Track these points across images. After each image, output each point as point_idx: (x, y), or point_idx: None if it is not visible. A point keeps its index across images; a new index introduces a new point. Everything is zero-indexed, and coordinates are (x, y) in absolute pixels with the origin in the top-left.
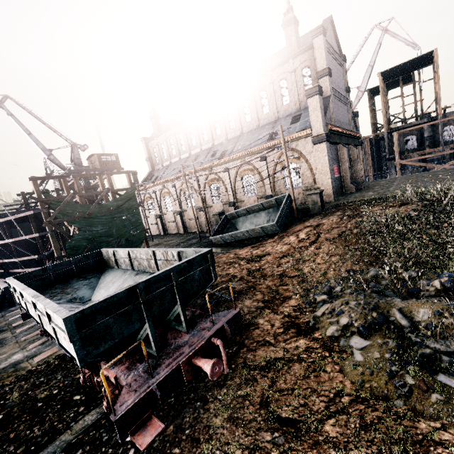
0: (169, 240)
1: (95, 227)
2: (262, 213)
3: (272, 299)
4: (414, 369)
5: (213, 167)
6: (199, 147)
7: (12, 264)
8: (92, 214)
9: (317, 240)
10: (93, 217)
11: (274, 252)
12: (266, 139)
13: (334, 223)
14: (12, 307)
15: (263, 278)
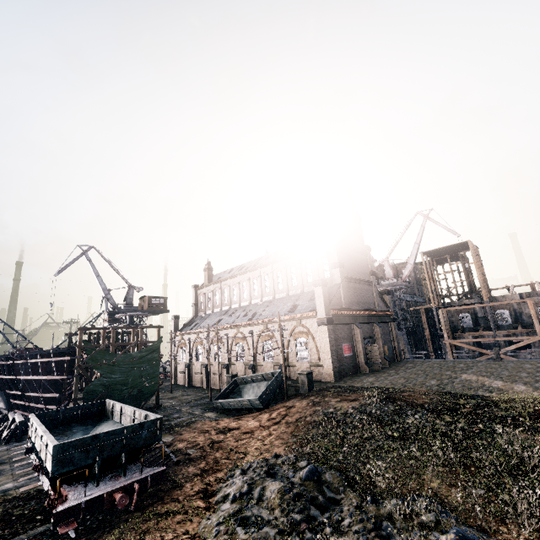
0: (186, 394)
1: (115, 374)
2: (262, 384)
3: (209, 469)
4: (231, 523)
5: (241, 327)
6: (239, 303)
7: (35, 398)
8: (116, 362)
9: (280, 421)
10: (116, 365)
11: (244, 427)
12: (288, 310)
13: (301, 407)
14: (18, 442)
15: (217, 450)
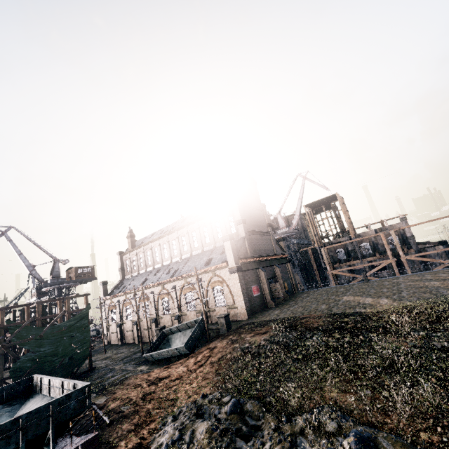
0: (119, 352)
1: (43, 347)
2: (187, 332)
3: (143, 422)
4: None
5: (165, 283)
6: (161, 263)
7: None
8: (44, 335)
9: (205, 363)
10: (44, 338)
11: (173, 375)
12: (204, 264)
13: (222, 346)
14: None
15: (149, 401)
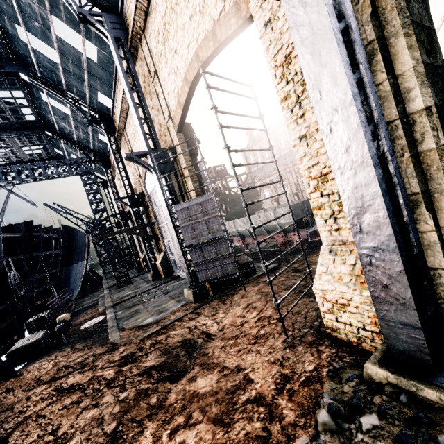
0: None
1: (236, 207)
2: None
3: None
4: None
5: None
6: (288, 149)
7: None
8: (235, 200)
9: None
10: (235, 201)
11: None
12: None
13: None
14: None
15: None
